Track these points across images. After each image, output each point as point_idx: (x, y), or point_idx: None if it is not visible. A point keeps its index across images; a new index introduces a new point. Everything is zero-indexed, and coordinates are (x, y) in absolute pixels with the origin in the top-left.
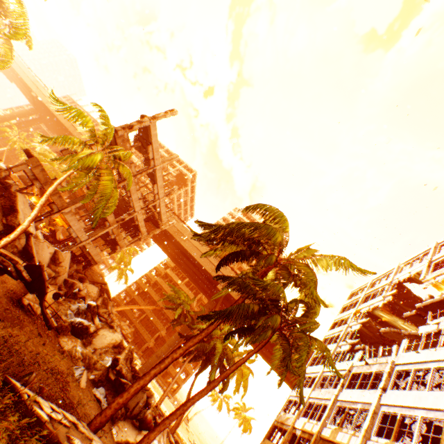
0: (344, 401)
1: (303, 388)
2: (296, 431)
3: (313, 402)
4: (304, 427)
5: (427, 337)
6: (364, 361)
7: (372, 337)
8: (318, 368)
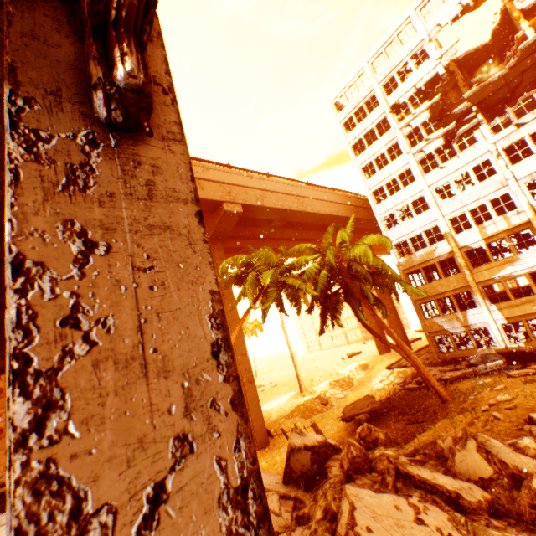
0: (533, 173)
1: (408, 221)
2: (472, 246)
3: (458, 215)
4: (488, 234)
5: (510, 71)
6: (513, 127)
7: (426, 122)
8: (409, 192)
